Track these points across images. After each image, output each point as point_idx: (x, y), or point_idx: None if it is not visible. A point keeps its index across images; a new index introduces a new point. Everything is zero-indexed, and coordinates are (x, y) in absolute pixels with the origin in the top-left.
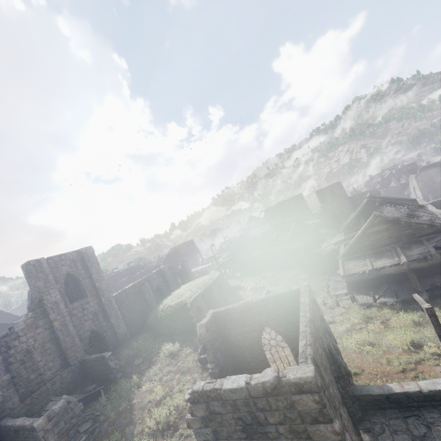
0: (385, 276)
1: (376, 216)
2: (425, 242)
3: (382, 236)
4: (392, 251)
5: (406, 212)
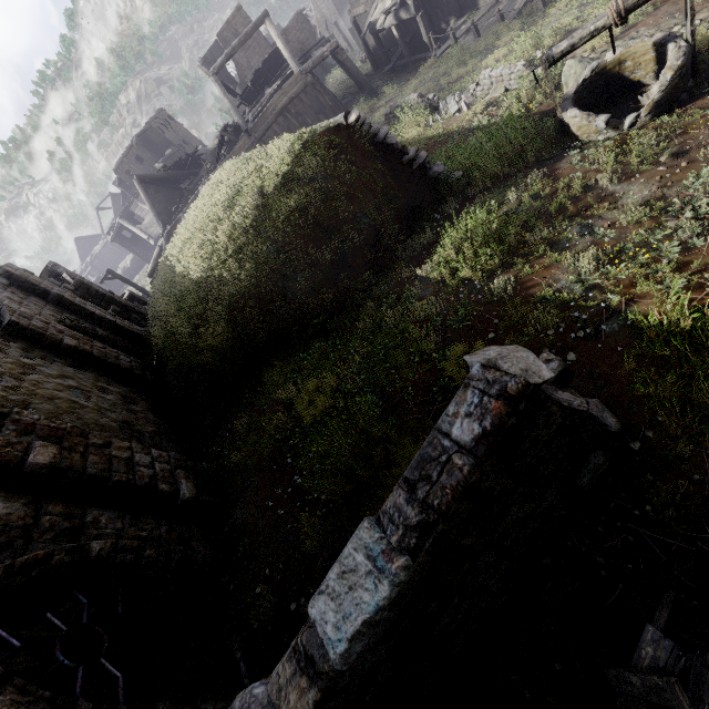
0: None
1: None
2: None
3: None
4: None
5: None
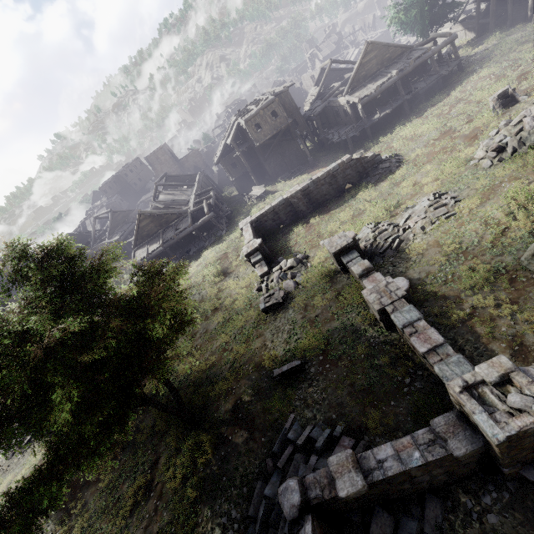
0: (164, 253)
1: (140, 214)
2: (173, 227)
3: (151, 227)
4: (158, 236)
5: (170, 200)
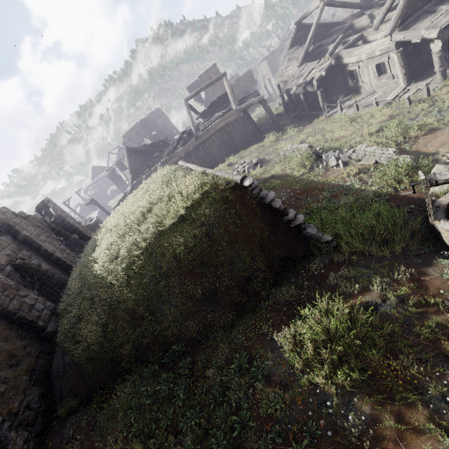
0: None
1: None
2: None
3: None
4: None
5: None
